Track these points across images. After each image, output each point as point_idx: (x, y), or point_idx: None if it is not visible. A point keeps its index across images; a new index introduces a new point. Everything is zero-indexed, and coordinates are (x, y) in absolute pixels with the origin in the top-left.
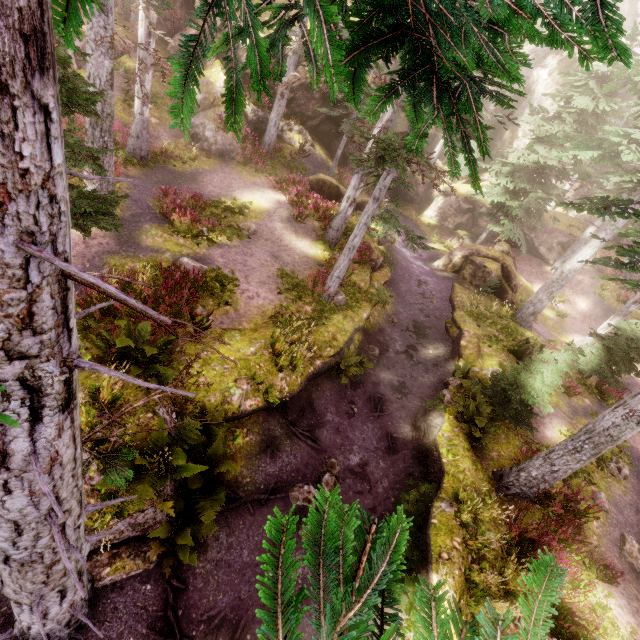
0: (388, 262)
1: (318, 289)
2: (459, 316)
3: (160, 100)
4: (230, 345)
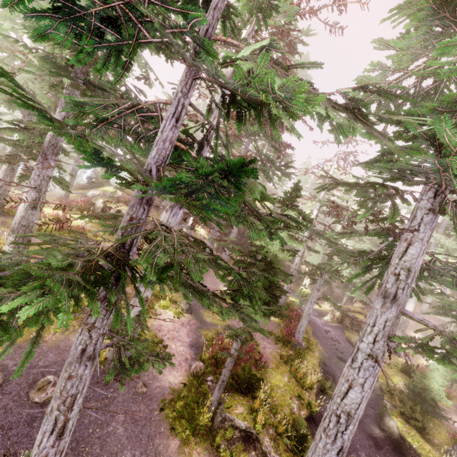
0: None
1: (294, 339)
2: None
3: None
4: (274, 377)
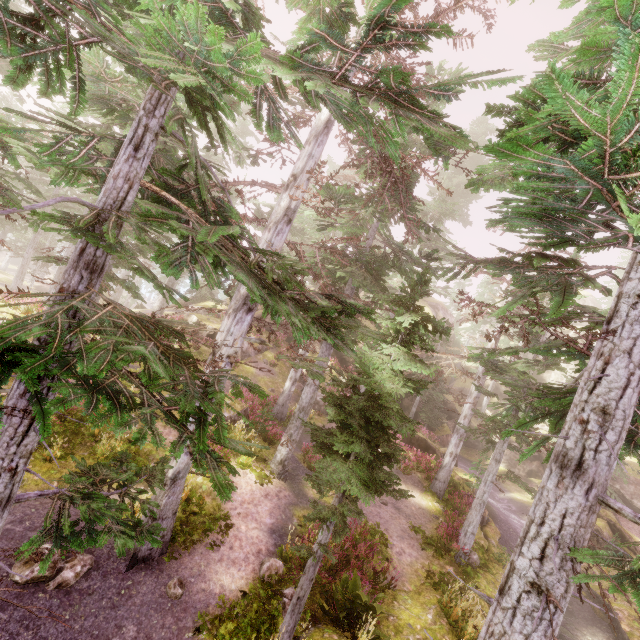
0: (489, 515)
1: (456, 546)
2: (596, 587)
3: (286, 376)
4: (408, 609)
